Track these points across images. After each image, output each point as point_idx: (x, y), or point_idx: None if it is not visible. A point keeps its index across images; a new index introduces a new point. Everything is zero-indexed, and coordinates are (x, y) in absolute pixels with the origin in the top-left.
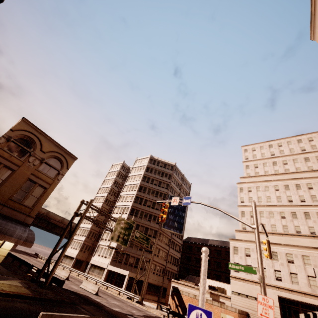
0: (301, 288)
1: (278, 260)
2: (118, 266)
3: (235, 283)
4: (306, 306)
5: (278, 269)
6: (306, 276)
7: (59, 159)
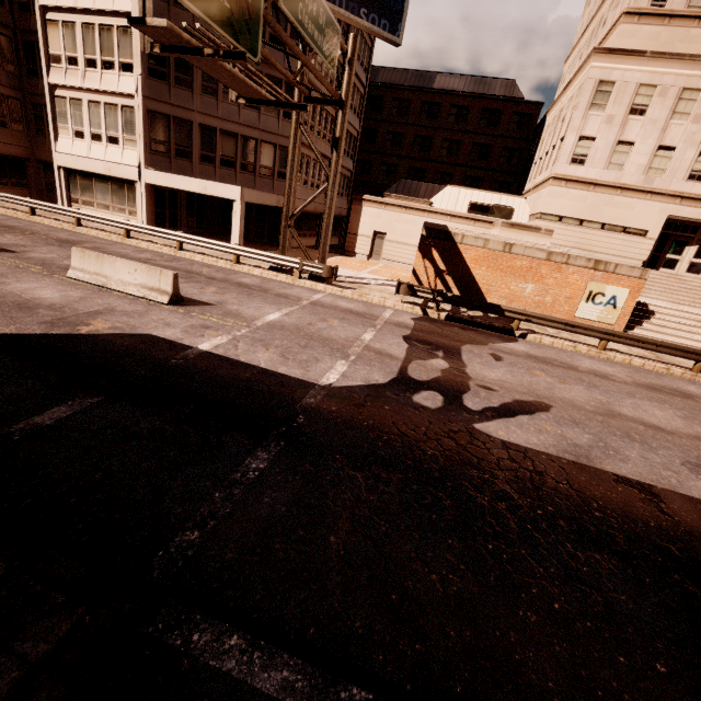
0: None
1: None
2: (183, 171)
3: (560, 196)
4: None
5: None
6: None
7: None
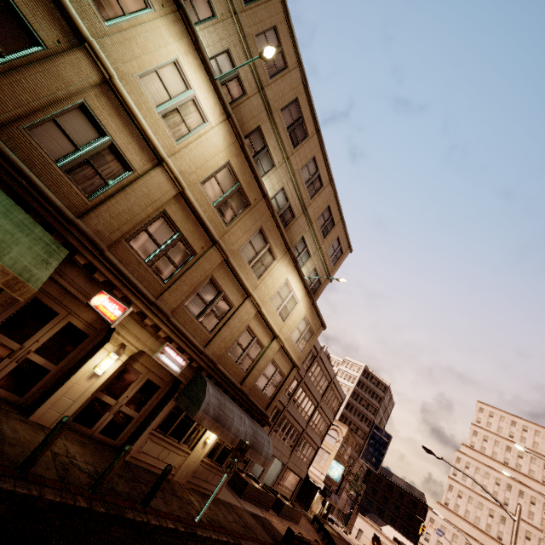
0: None
1: None
2: None
3: None
4: None
5: None
6: None
7: (351, 445)
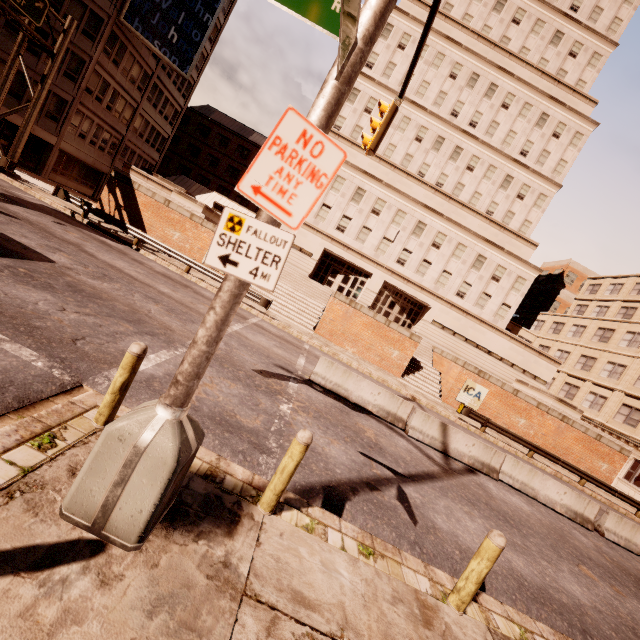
0: (364, 249)
1: (360, 204)
2: None
3: None
4: (353, 270)
5: (349, 216)
6: (381, 237)
7: None
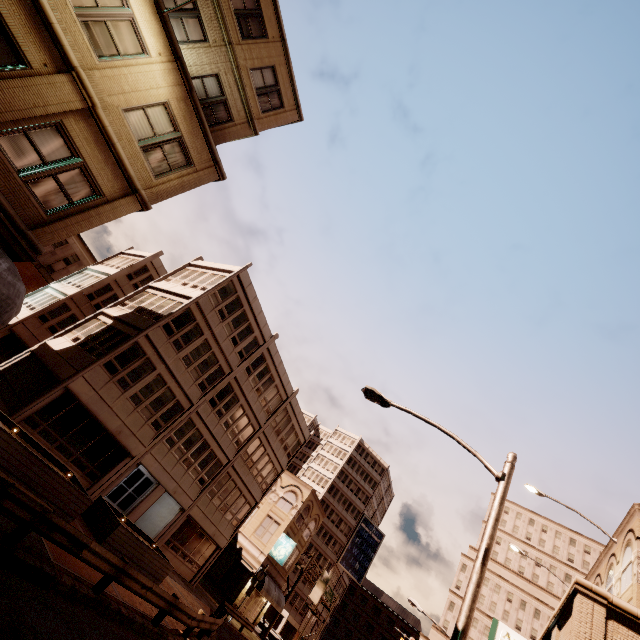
0: None
1: None
2: None
3: None
4: None
5: None
6: None
7: (316, 520)
